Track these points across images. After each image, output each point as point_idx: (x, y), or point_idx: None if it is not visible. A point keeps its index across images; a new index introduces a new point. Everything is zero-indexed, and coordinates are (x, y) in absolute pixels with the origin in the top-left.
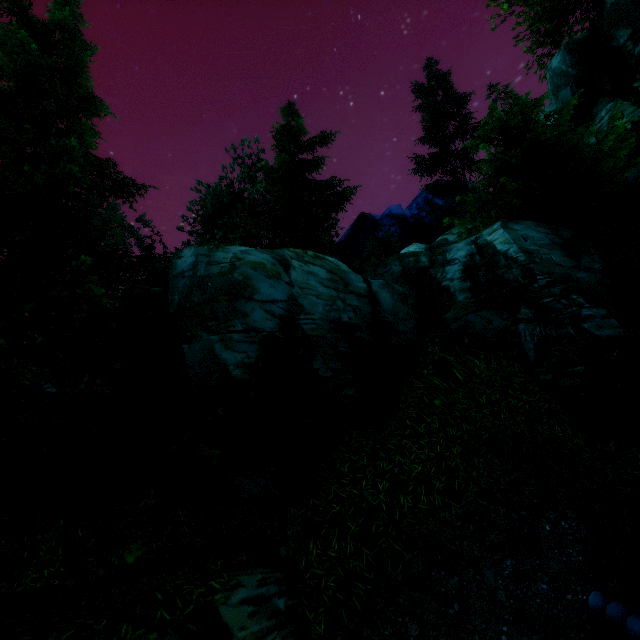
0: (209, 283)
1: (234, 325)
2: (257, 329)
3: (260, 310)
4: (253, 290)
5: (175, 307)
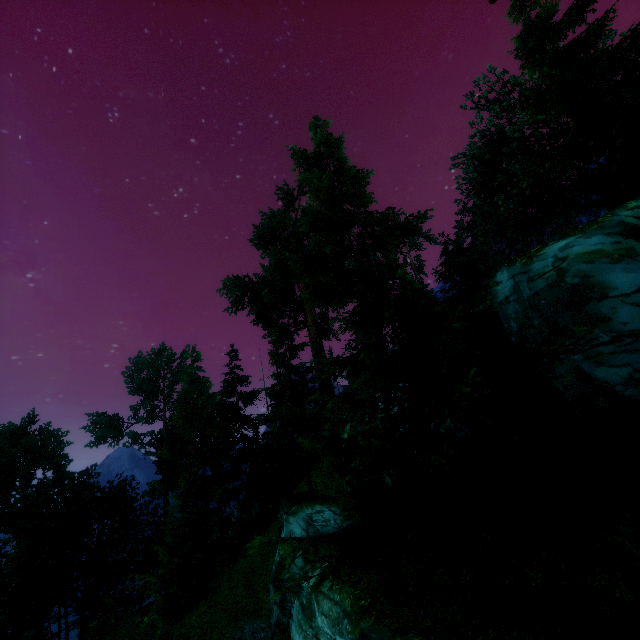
0: (541, 301)
1: (595, 337)
2: (631, 332)
3: (623, 307)
4: (600, 288)
5: (516, 335)
